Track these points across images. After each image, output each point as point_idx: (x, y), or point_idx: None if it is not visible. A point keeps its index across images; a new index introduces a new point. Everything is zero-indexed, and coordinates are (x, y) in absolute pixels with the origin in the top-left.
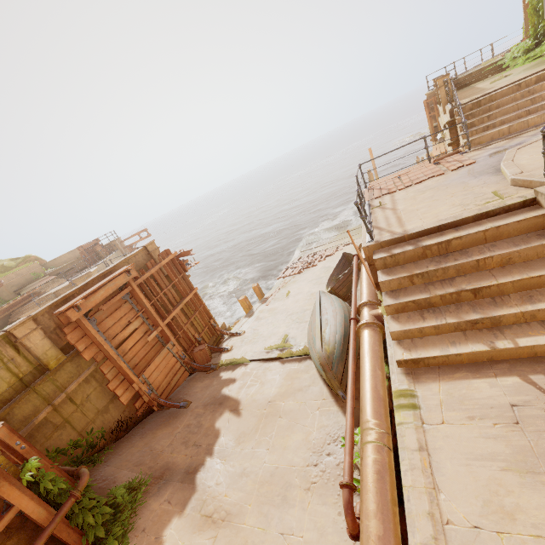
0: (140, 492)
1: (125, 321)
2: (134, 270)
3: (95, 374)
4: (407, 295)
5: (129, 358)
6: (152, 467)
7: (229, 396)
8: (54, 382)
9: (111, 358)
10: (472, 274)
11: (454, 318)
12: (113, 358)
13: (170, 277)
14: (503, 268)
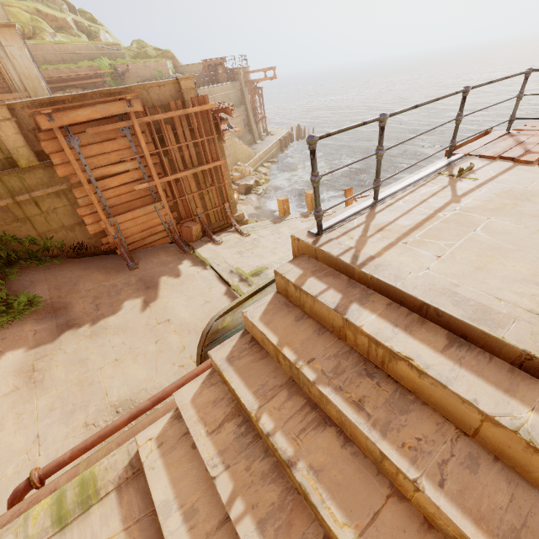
0: (29, 310)
1: (116, 157)
2: (140, 103)
3: (69, 193)
4: (243, 371)
5: (108, 195)
6: (61, 297)
7: (158, 286)
8: (21, 180)
9: (84, 186)
10: (358, 457)
11: (229, 487)
12: (84, 187)
13: (195, 132)
14: (420, 530)
